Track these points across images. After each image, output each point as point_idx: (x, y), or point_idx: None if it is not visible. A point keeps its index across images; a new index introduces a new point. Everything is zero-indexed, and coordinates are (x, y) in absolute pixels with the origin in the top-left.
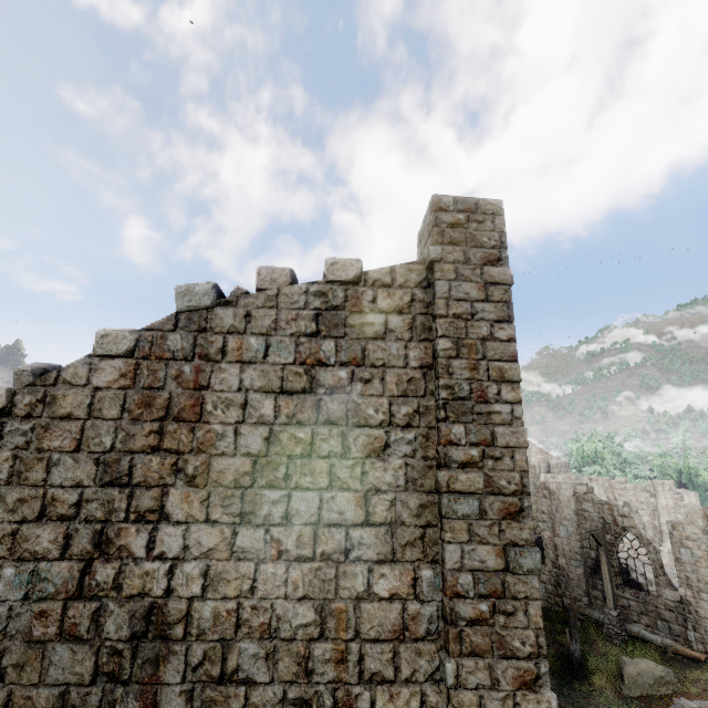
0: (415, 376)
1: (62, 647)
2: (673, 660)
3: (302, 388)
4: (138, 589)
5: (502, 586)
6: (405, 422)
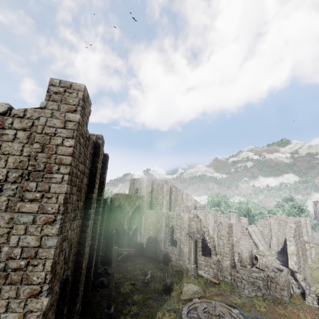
0: (24, 160)
1: None
2: (208, 284)
3: None
4: None
5: (35, 254)
6: (13, 180)
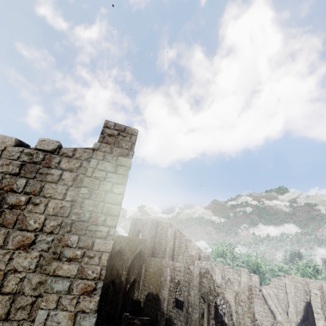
0: (66, 205)
1: None
2: None
3: None
4: None
5: None
6: (50, 230)
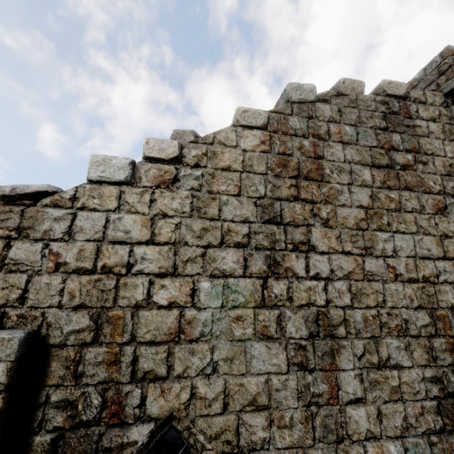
0: (452, 163)
1: (259, 344)
2: None
3: (386, 164)
4: (306, 300)
5: None
6: (453, 192)
